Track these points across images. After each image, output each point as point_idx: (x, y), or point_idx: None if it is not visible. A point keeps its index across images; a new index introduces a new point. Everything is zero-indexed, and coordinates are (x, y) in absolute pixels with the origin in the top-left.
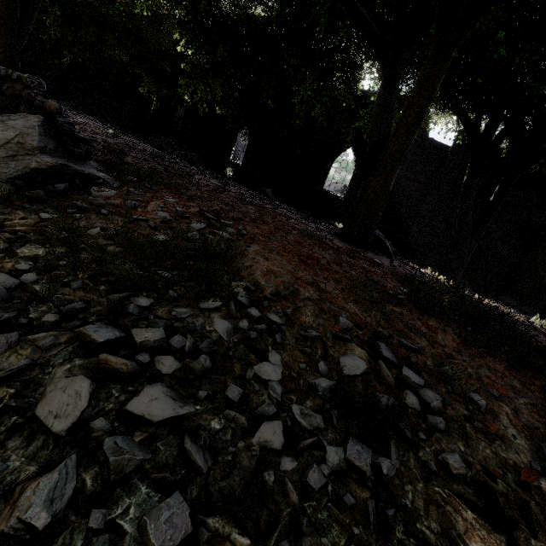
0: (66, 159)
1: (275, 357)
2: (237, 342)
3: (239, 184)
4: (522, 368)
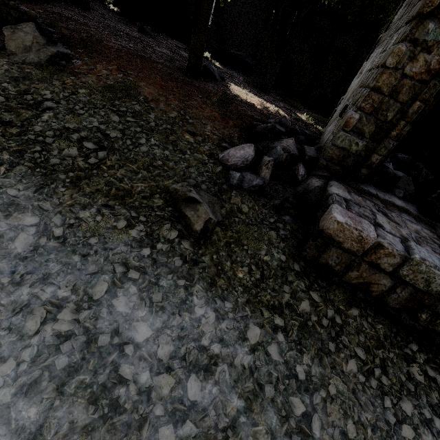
0: (54, 46)
1: (153, 114)
2: (143, 111)
3: (124, 24)
4: (227, 118)
